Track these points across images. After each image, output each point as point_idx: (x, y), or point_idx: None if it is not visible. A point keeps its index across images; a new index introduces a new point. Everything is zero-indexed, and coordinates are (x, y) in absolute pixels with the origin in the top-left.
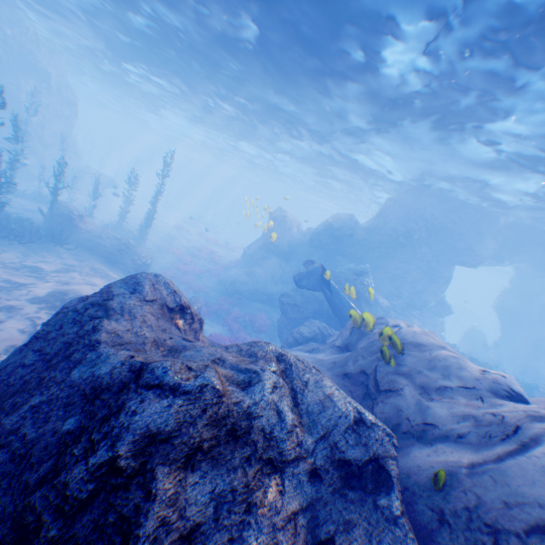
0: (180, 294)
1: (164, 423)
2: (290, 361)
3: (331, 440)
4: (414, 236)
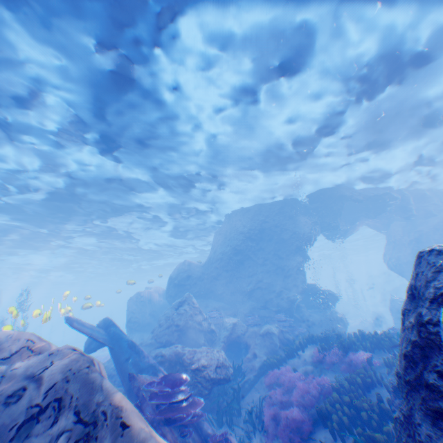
0: None
1: None
2: None
3: None
4: (241, 248)
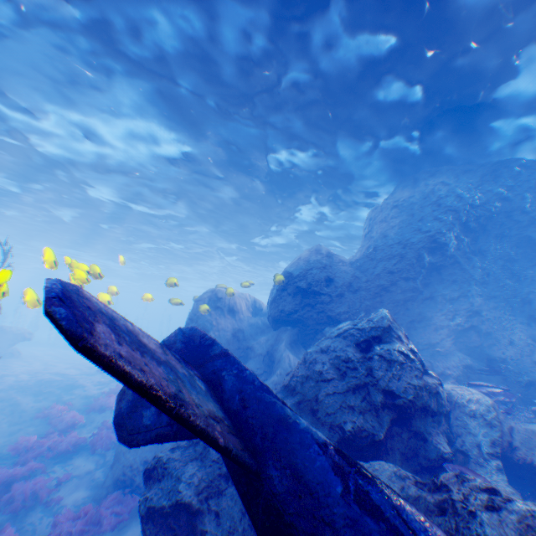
0: None
1: None
2: None
3: None
4: (445, 241)
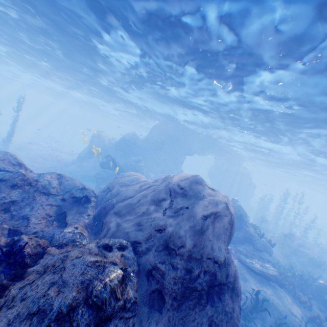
0: (19, 159)
1: (4, 177)
2: (63, 175)
3: (71, 192)
4: (165, 142)
